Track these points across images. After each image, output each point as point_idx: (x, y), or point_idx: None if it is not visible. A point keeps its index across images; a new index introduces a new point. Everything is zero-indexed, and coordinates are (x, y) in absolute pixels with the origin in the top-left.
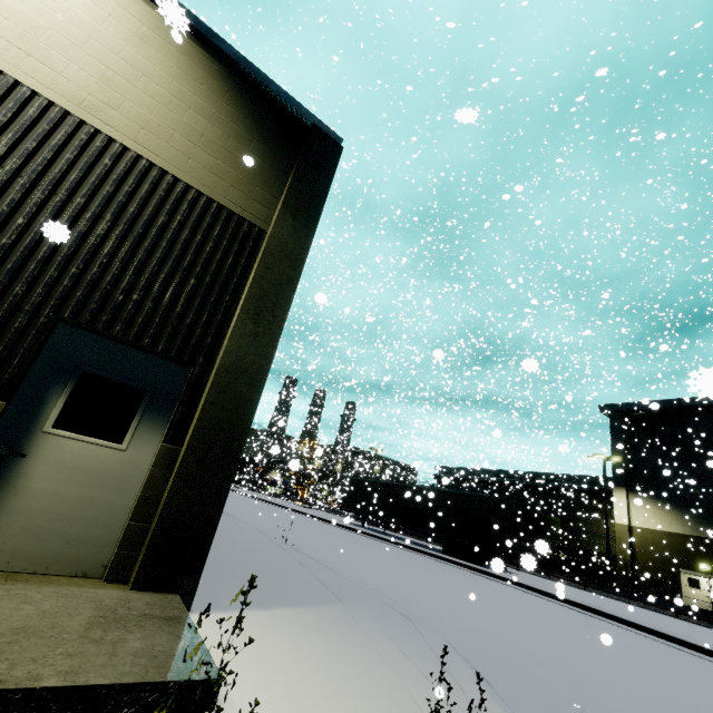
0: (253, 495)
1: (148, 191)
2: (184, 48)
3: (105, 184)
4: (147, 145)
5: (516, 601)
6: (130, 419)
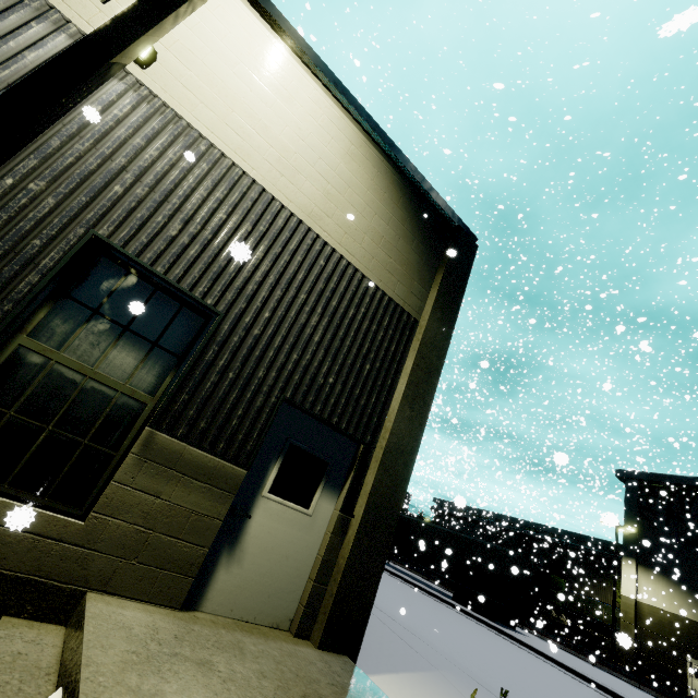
0: None
1: (345, 287)
2: (376, 162)
3: (319, 282)
4: (347, 247)
5: (544, 673)
6: (316, 487)
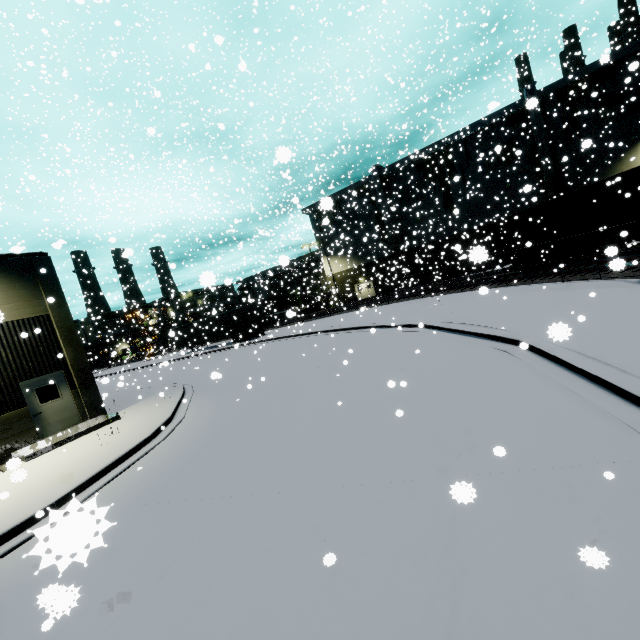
0: (112, 372)
1: (4, 333)
2: None
3: None
4: None
5: (247, 352)
6: (57, 391)
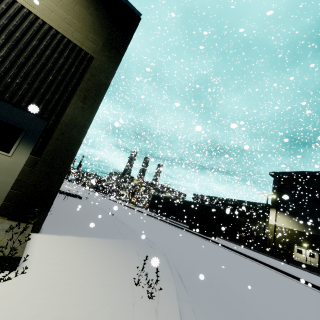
0: None
1: (27, 26)
2: None
3: (1, 18)
4: (27, 1)
5: (215, 249)
6: (14, 142)
